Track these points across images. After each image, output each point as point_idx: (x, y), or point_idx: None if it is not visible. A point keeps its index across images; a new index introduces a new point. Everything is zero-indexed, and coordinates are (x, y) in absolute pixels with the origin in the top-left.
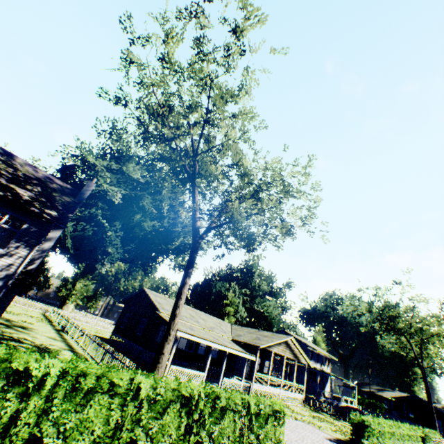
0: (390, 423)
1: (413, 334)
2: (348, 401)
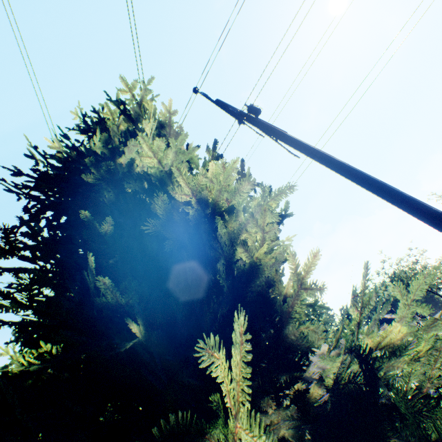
0: None
1: None
2: None
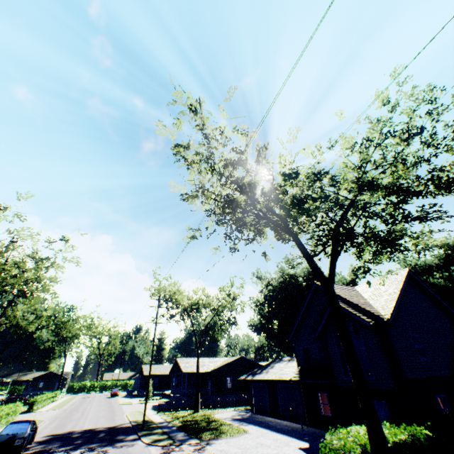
0: (46, 395)
1: (71, 339)
2: (2, 394)
